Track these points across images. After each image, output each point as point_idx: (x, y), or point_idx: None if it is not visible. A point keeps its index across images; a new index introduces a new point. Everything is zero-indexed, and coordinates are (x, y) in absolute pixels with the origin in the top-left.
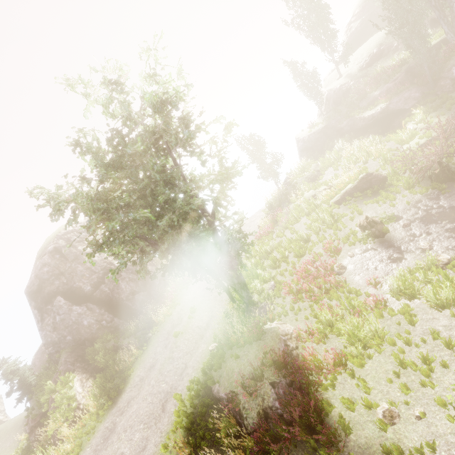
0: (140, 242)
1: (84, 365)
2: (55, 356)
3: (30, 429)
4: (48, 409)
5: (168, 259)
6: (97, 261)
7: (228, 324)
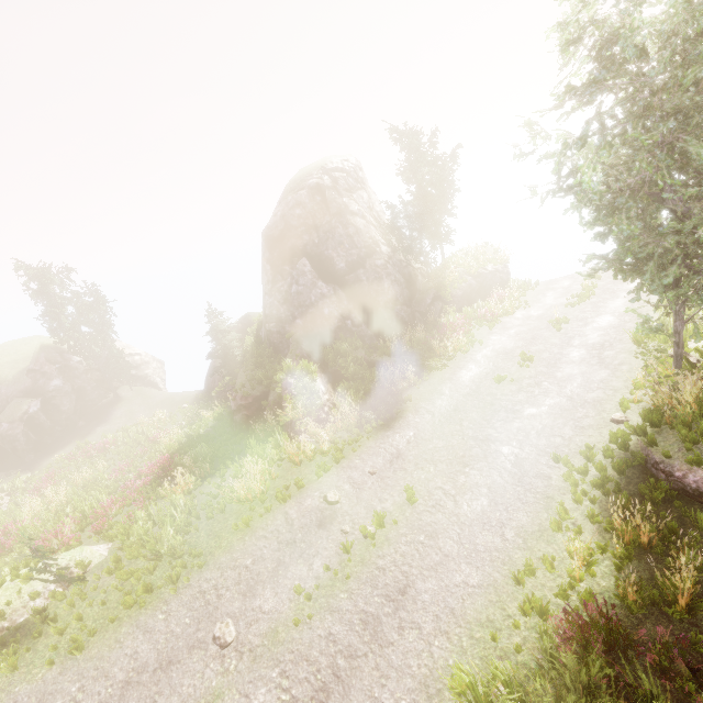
0: (698, 148)
1: (321, 364)
2: (275, 337)
3: (238, 407)
4: (263, 395)
5: (697, 215)
6: (361, 232)
7: (672, 394)
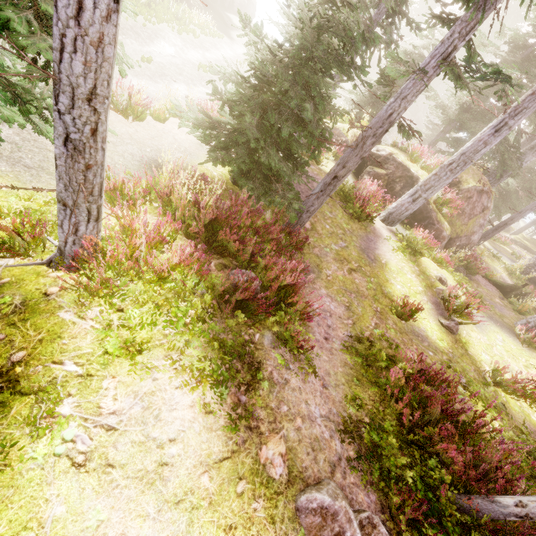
0: None
1: None
2: None
3: None
4: None
5: None
6: None
7: None
